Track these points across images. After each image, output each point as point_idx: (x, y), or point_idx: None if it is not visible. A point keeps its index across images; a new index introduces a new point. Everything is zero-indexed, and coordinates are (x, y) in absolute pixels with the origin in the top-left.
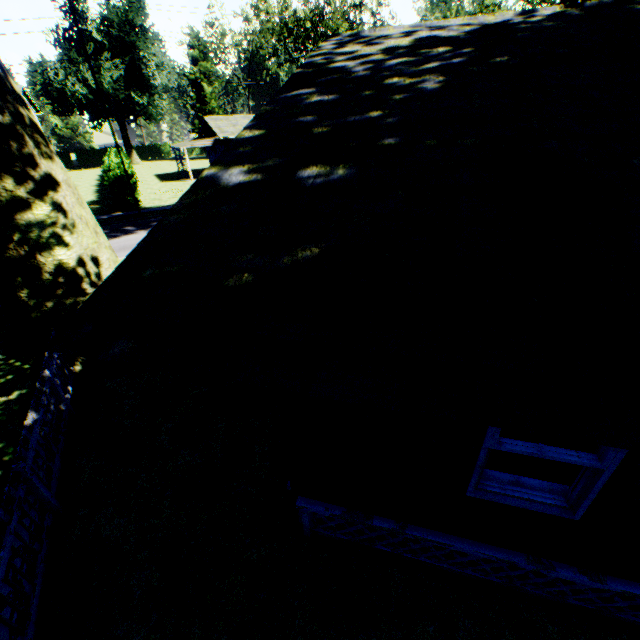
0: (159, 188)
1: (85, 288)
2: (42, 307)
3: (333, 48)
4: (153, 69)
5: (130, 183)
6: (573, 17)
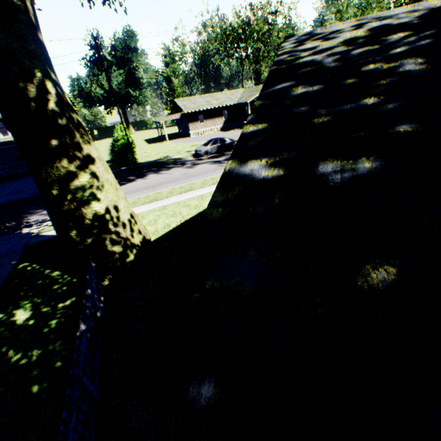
0: (147, 148)
1: (110, 228)
2: (84, 242)
3: (295, 46)
4: (142, 73)
5: (131, 148)
6: None
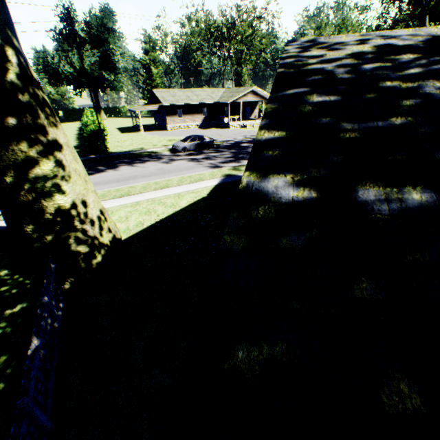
0: (120, 138)
1: (76, 225)
2: (42, 239)
3: (299, 51)
4: (118, 57)
5: (102, 136)
6: None
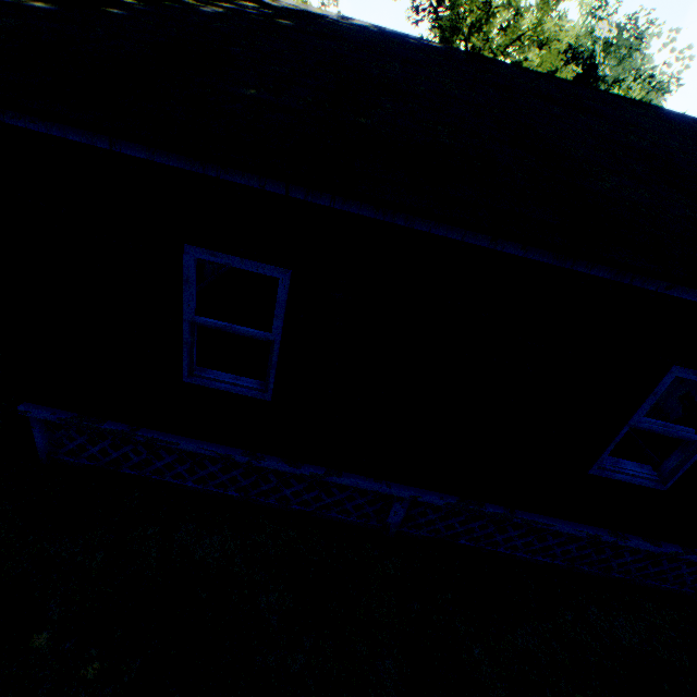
0: None
1: None
2: None
3: None
4: None
5: None
6: (370, 30)
